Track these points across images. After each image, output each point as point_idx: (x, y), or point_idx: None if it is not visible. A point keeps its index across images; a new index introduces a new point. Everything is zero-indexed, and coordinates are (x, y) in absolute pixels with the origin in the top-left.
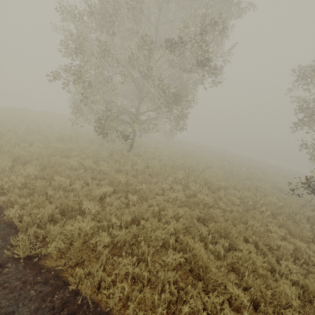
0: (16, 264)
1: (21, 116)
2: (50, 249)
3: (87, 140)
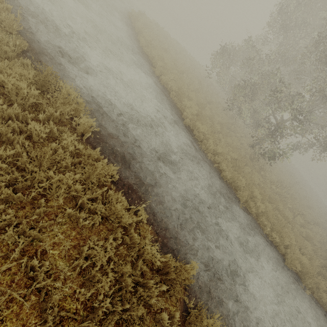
0: (285, 268)
1: (169, 55)
2: (298, 267)
3: (224, 122)
